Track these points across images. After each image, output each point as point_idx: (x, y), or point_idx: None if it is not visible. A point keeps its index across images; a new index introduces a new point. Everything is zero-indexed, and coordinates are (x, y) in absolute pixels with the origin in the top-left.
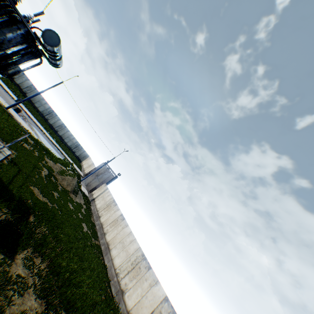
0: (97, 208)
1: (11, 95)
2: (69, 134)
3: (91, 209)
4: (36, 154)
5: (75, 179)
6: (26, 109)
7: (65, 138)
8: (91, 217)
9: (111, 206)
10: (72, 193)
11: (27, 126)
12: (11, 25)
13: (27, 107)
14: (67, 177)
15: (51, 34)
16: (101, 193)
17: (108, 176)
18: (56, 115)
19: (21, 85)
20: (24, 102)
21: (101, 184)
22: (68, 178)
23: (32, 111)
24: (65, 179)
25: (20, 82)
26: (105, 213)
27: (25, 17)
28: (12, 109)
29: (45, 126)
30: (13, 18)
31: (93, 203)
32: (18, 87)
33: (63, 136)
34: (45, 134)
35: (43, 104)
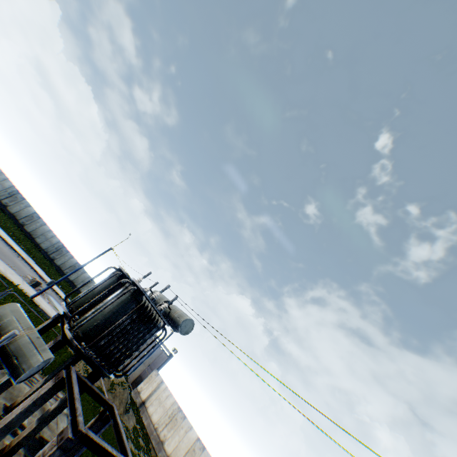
0: (154, 423)
1: (17, 251)
2: (86, 276)
3: (145, 425)
4: (82, 373)
5: (127, 387)
6: (34, 264)
7: (79, 283)
8: (149, 442)
9: (177, 419)
10: (125, 413)
11: (50, 307)
12: (151, 327)
13: (31, 253)
14: (118, 389)
15: (186, 322)
16: (154, 390)
17: (158, 353)
18: (67, 251)
19: (18, 214)
20: (28, 248)
21: (150, 370)
22: (119, 390)
23: (38, 259)
24: (116, 395)
25: (17, 210)
26: (171, 434)
27: (161, 311)
28: (31, 288)
29: (56, 279)
30: (154, 320)
31: (145, 412)
32: (12, 218)
33: (75, 280)
34: (61, 297)
35: (50, 237)
